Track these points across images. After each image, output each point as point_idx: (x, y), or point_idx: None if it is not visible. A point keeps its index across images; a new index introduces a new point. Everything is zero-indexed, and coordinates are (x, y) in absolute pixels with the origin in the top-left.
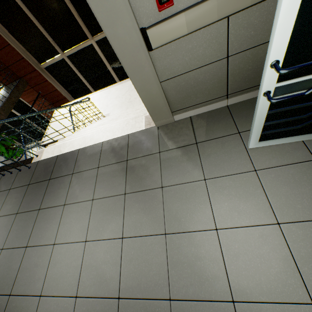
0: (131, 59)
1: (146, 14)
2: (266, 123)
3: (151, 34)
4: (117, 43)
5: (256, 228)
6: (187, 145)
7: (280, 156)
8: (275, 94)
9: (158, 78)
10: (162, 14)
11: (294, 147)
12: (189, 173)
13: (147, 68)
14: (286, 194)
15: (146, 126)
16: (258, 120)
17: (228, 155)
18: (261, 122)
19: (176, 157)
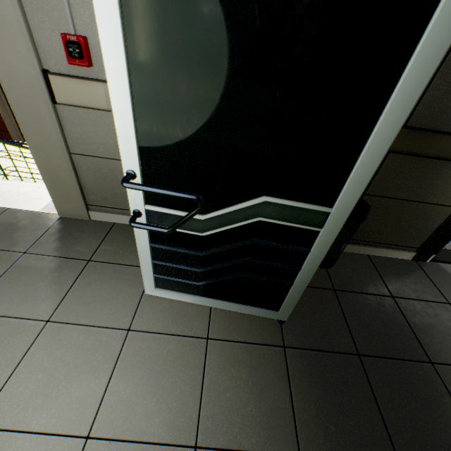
0: (25, 99)
1: (56, 58)
2: (156, 260)
3: (56, 83)
4: (3, 66)
5: (46, 441)
6: (75, 257)
7: (174, 318)
8: (150, 220)
9: (68, 145)
10: (79, 71)
11: (197, 312)
12: (34, 302)
13: (49, 124)
14: (139, 383)
15: (48, 208)
16: (142, 250)
17: (114, 294)
18: (146, 255)
19: (41, 270)
